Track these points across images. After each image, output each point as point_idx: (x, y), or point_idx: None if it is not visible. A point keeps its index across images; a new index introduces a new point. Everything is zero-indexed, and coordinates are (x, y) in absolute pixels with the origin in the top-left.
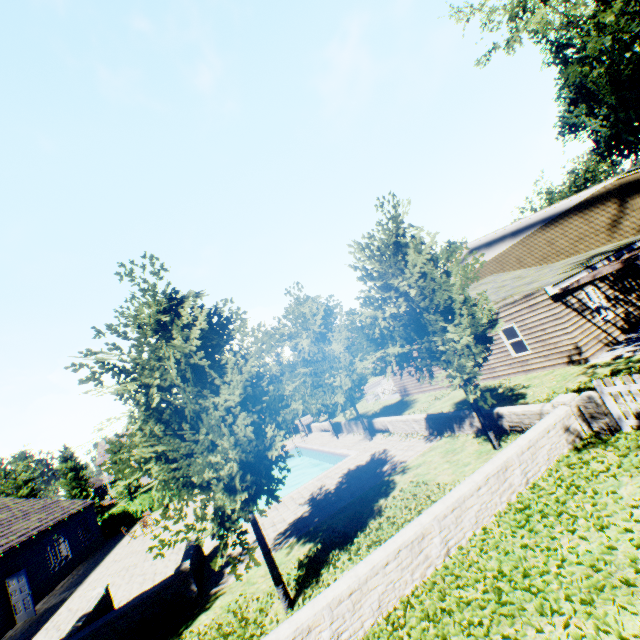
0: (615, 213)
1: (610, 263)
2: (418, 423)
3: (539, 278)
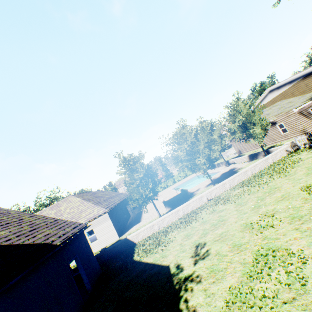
0: None
1: None
2: (245, 158)
3: (295, 104)
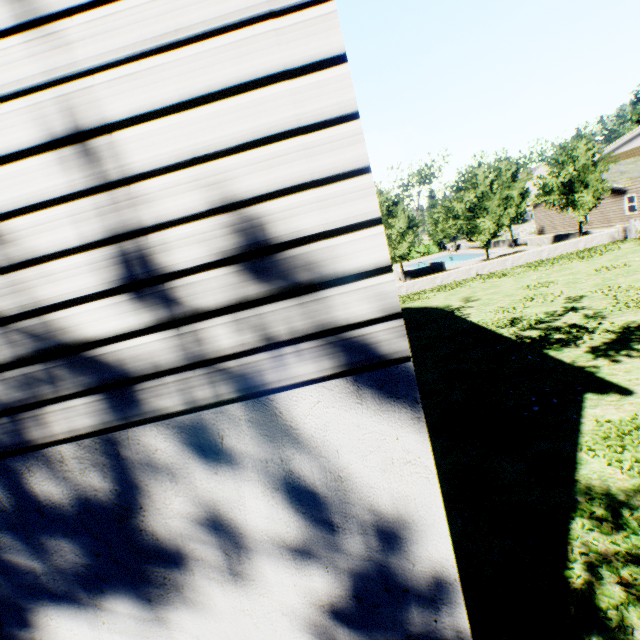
0: None
1: None
2: (547, 239)
3: None
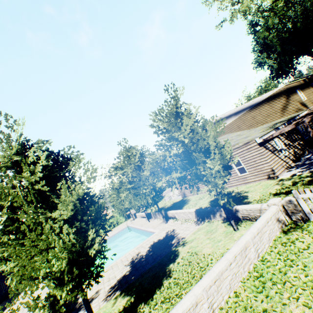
0: (284, 102)
1: (287, 126)
2: (191, 214)
3: (250, 135)
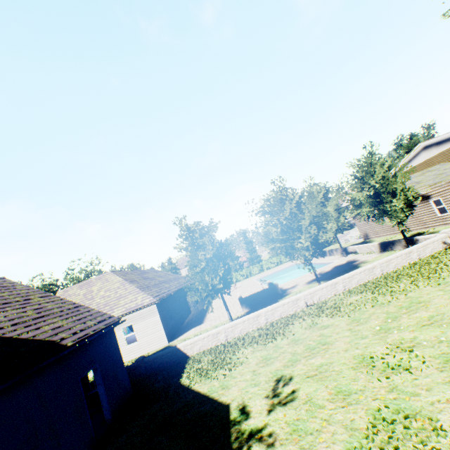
0: None
1: None
2: (374, 247)
3: None
